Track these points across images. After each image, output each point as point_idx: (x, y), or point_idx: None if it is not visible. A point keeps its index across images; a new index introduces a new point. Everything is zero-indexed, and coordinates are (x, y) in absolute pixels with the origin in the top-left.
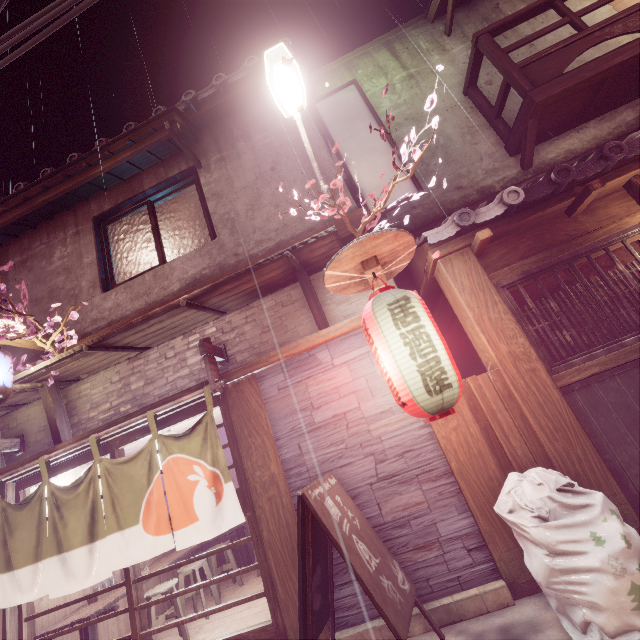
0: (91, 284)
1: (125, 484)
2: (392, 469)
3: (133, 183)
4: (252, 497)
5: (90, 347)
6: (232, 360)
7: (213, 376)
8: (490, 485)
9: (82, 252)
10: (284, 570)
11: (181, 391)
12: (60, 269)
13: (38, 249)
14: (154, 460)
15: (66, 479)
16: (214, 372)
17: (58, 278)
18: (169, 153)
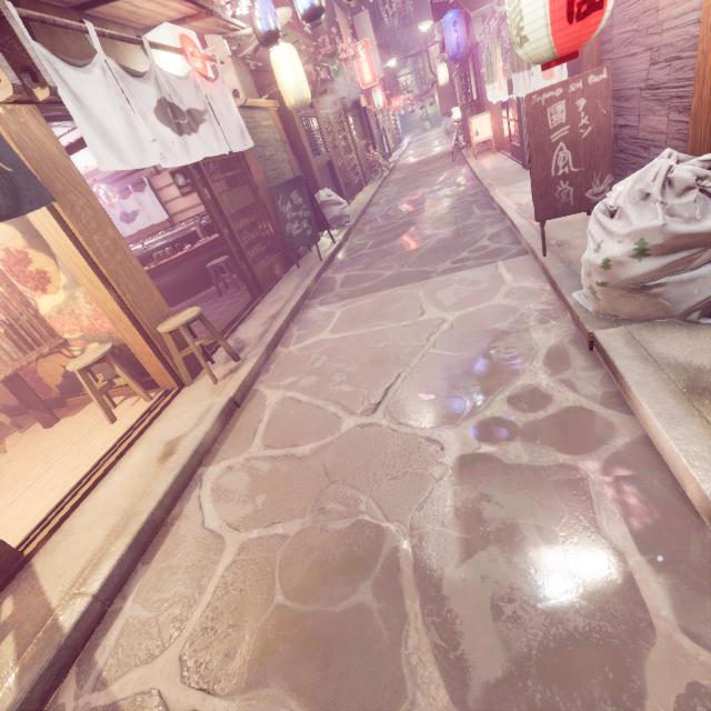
0: None
1: None
2: (657, 79)
3: None
4: (582, 66)
5: None
6: None
7: None
8: (709, 149)
9: None
10: None
11: None
12: None
13: None
14: None
15: None
16: None
17: None
18: None
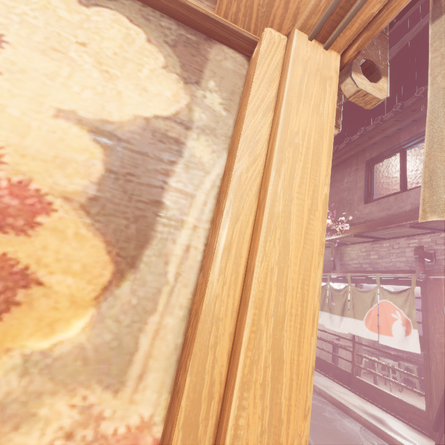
0: (359, 198)
1: (359, 301)
2: None
3: (393, 138)
4: (429, 345)
5: (354, 235)
6: (438, 263)
7: (419, 270)
8: None
9: (357, 180)
10: (440, 393)
11: (397, 270)
12: (345, 188)
13: (337, 177)
14: (375, 297)
15: (333, 284)
16: (420, 267)
17: (344, 193)
18: (423, 115)
